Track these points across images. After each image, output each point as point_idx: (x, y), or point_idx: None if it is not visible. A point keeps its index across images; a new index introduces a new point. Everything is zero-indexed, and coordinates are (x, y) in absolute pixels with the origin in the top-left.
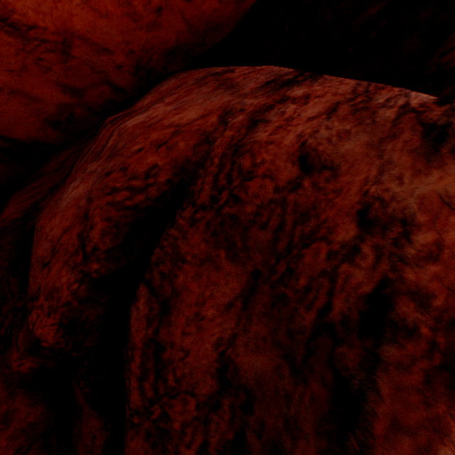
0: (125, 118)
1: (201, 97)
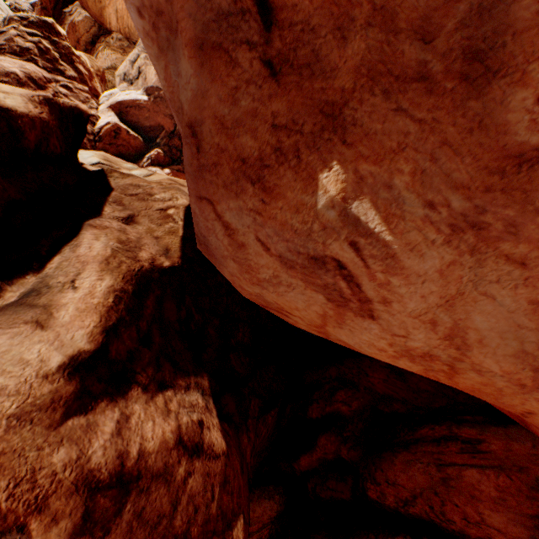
0: (469, 455)
1: (515, 511)
